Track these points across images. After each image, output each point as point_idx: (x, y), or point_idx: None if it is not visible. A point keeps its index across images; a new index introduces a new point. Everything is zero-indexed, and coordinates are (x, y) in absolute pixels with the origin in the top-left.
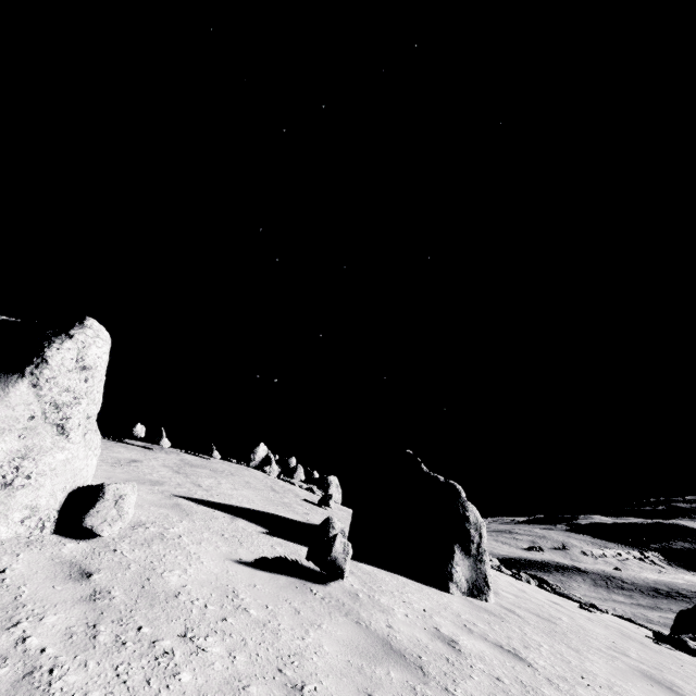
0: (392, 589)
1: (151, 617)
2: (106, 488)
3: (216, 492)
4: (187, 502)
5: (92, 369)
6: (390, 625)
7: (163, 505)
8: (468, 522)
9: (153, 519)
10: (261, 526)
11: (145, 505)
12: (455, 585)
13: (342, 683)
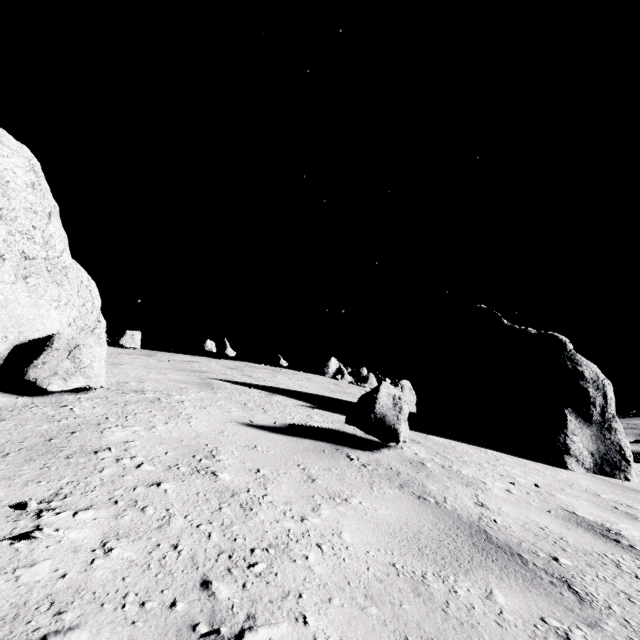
0: (478, 461)
1: (1, 475)
2: (55, 337)
3: (266, 380)
4: (221, 383)
5: (1, 184)
6: (482, 504)
7: (188, 382)
8: (582, 379)
9: (162, 389)
10: (303, 401)
11: (164, 381)
12: (573, 459)
13: (361, 622)
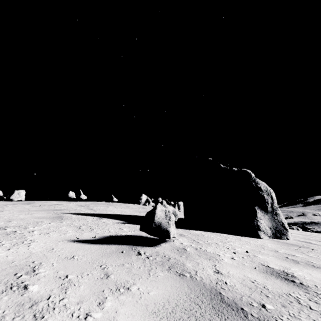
0: (216, 242)
1: None
2: None
3: (101, 210)
4: (70, 215)
5: None
6: (218, 271)
7: (46, 217)
8: (261, 191)
9: (22, 224)
10: (120, 220)
11: (28, 218)
12: (262, 232)
13: None
